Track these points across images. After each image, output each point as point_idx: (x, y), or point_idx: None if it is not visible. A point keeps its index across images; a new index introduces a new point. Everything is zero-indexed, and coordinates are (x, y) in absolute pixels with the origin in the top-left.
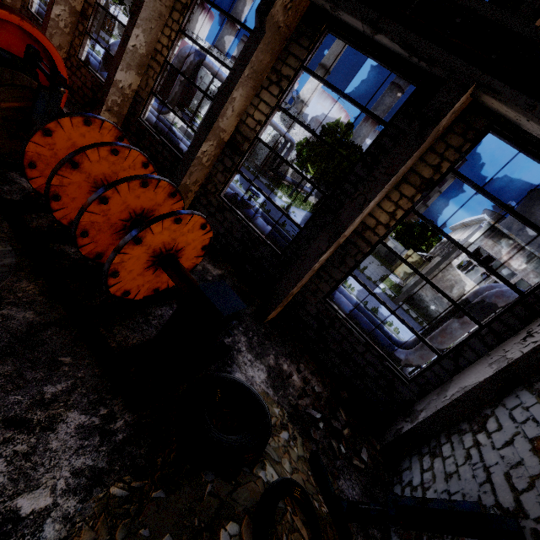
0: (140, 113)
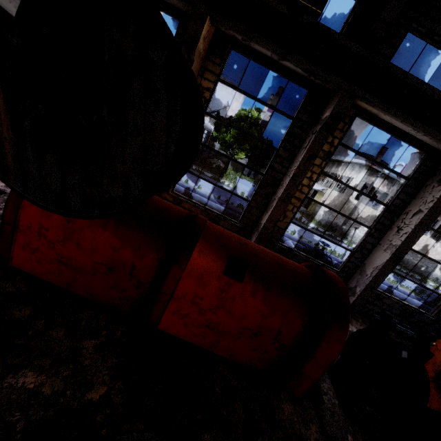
0: (278, 239)
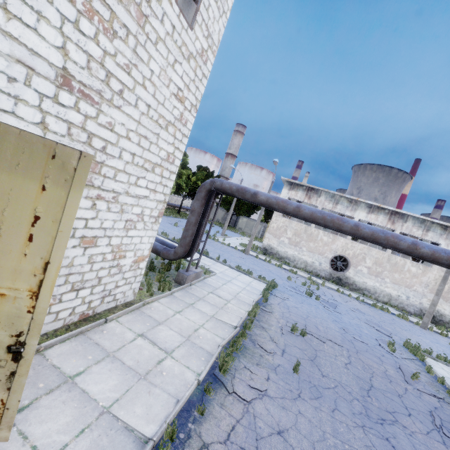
0: None
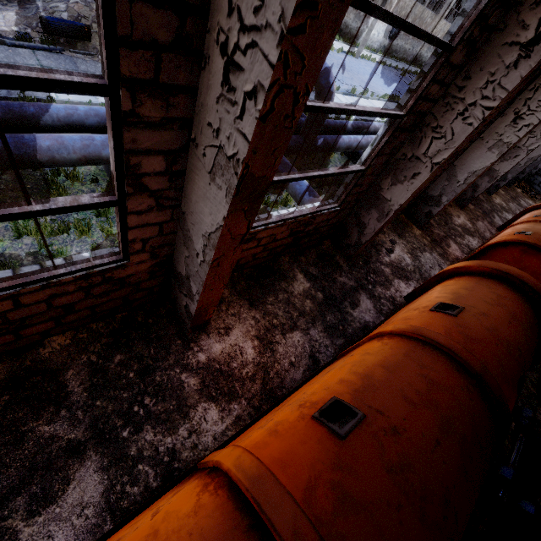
0: None
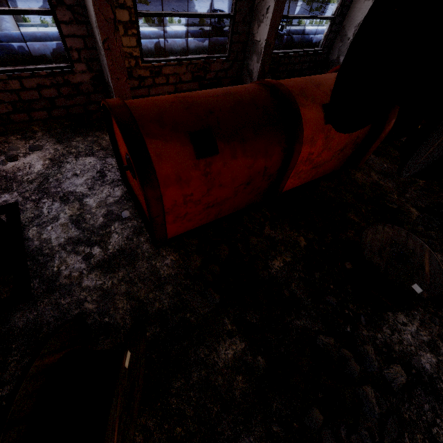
0: None
